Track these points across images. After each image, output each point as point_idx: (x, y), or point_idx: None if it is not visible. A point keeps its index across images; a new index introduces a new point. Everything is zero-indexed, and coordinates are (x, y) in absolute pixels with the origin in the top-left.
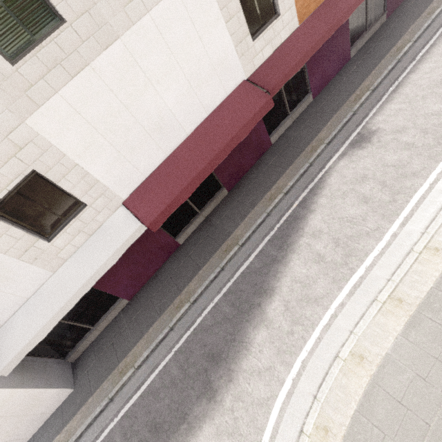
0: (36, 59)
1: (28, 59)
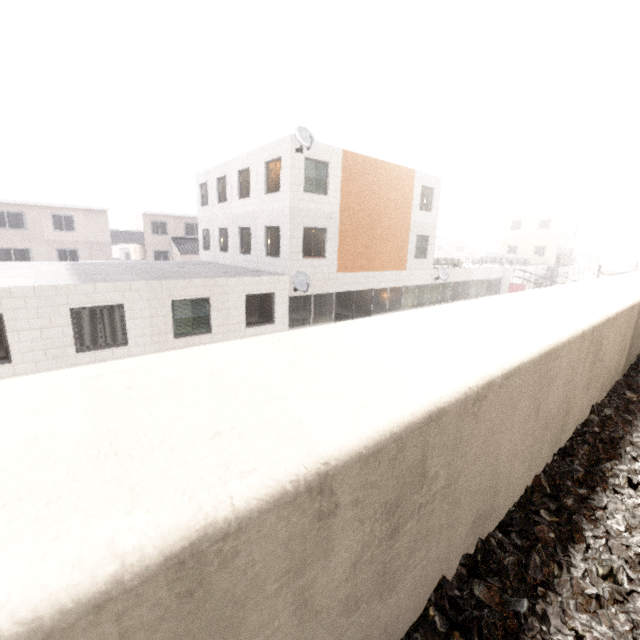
0: (186, 340)
1: (183, 339)
